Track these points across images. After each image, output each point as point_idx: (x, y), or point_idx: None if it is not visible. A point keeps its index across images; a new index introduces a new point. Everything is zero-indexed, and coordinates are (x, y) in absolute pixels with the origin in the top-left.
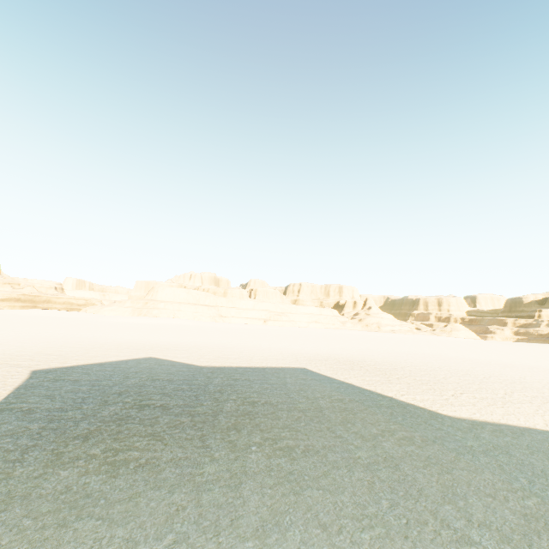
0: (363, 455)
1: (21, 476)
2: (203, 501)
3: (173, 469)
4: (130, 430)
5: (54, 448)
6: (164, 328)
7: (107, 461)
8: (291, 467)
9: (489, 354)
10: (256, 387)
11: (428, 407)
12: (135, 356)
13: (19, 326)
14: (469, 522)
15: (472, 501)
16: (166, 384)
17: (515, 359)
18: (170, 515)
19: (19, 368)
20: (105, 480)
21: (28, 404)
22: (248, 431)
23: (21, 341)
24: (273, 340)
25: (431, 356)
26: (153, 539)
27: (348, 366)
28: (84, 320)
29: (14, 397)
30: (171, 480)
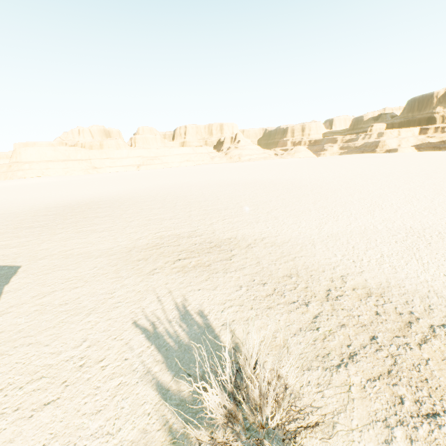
0: None
1: None
2: None
3: None
4: None
5: None
6: None
7: None
8: None
9: (273, 173)
10: None
11: None
12: None
13: None
14: None
15: None
16: None
17: (280, 175)
18: None
19: None
20: None
21: None
22: None
23: None
24: (84, 189)
25: (205, 183)
26: None
27: (61, 211)
28: None
29: None
30: None
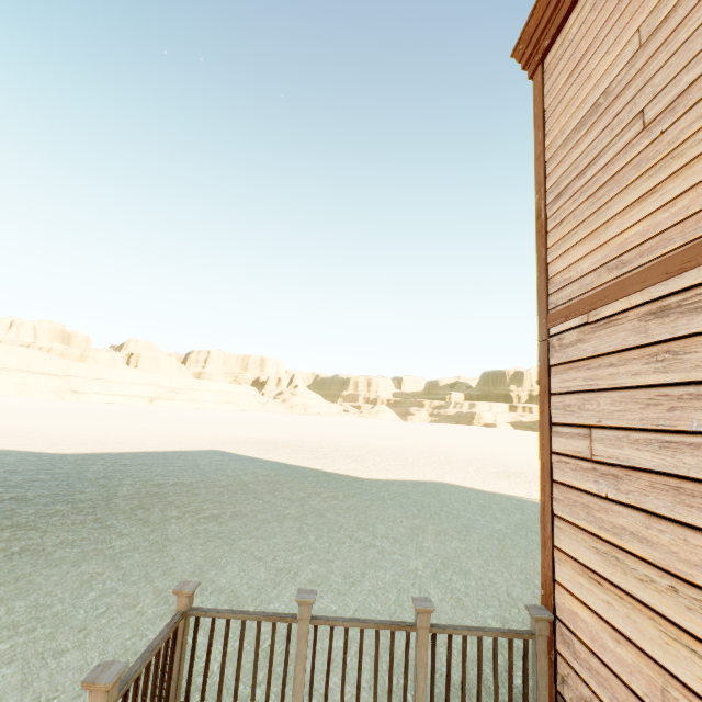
0: (292, 512)
1: None
2: (124, 565)
3: (69, 549)
4: None
5: None
6: None
7: None
8: (220, 529)
9: (407, 433)
10: (158, 470)
11: (351, 474)
12: None
13: None
14: (375, 537)
15: (378, 526)
16: (8, 476)
17: (426, 436)
18: (84, 581)
19: None
20: None
21: None
22: (160, 509)
23: None
24: (168, 424)
25: (357, 435)
26: (71, 600)
27: (272, 447)
28: None
29: None
30: (70, 558)
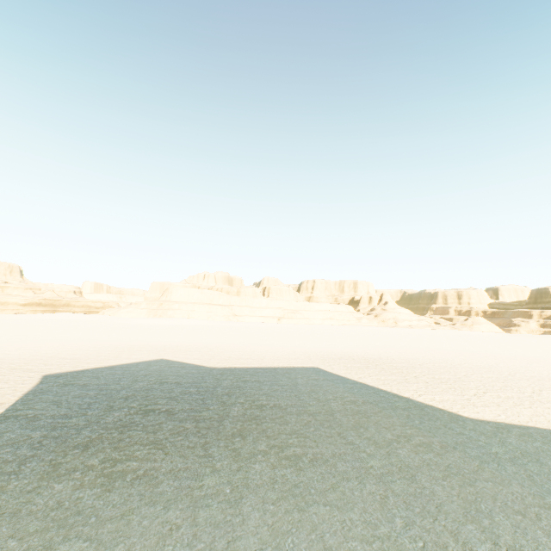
0: (376, 465)
1: (15, 490)
2: (199, 519)
3: (171, 482)
4: (132, 437)
5: (52, 458)
6: (178, 329)
7: (104, 472)
8: (296, 479)
9: (514, 349)
10: (265, 389)
11: (448, 408)
12: (146, 358)
13: (38, 330)
14: (496, 546)
15: (498, 519)
16: (174, 387)
17: (542, 354)
18: (162, 535)
19: (31, 373)
20: (99, 495)
21: (34, 411)
22: (253, 438)
23: (37, 345)
24: (286, 339)
25: (451, 352)
26: None
27: (363, 365)
28: (101, 322)
29: (21, 403)
30: (167, 495)
